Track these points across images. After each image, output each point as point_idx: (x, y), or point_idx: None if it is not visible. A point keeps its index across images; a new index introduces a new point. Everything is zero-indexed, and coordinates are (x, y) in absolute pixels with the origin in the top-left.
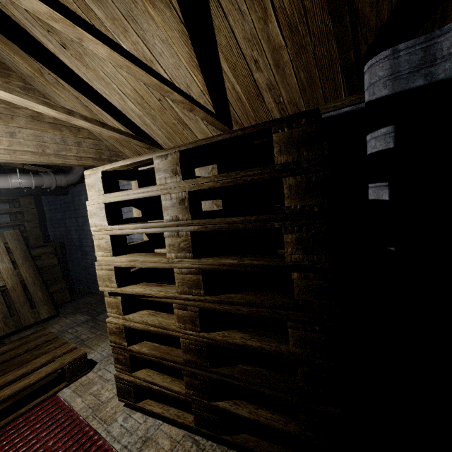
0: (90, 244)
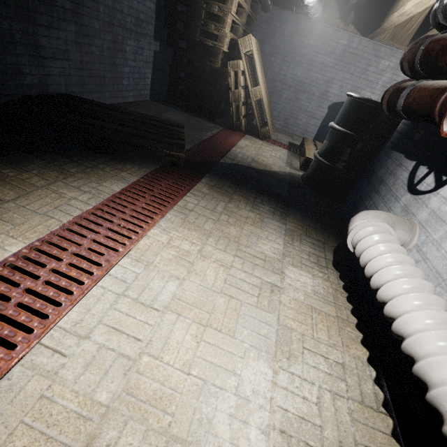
0: (270, 76)
